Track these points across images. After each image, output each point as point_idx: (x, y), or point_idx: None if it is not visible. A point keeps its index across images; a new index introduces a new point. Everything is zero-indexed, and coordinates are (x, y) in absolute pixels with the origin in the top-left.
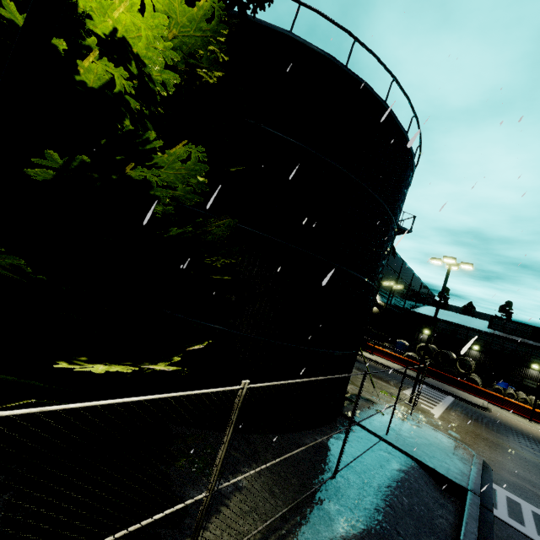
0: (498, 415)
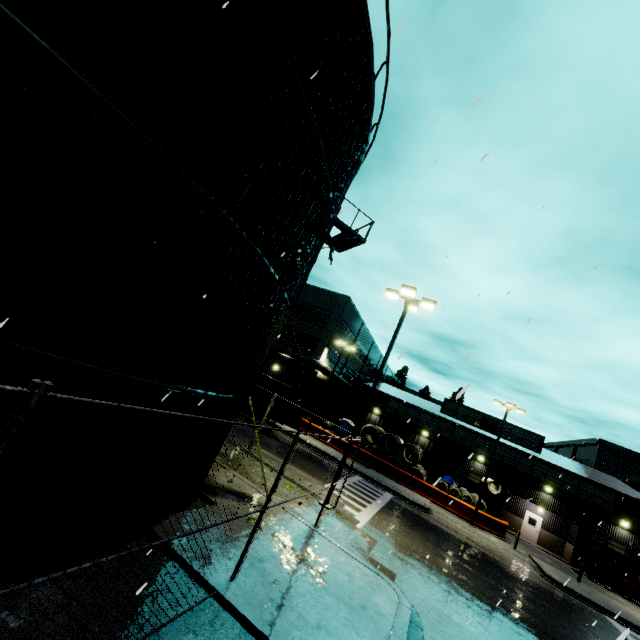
0: (439, 518)
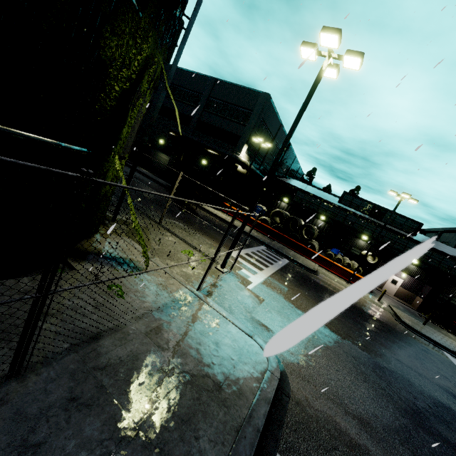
0: (324, 278)
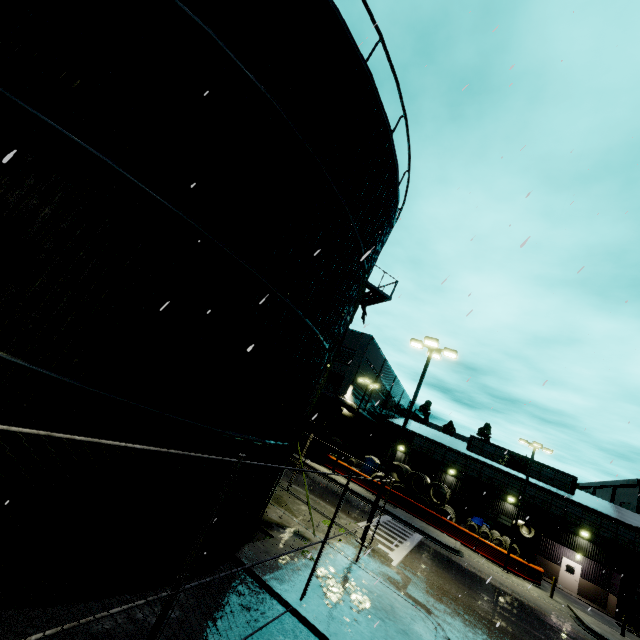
0: (471, 561)
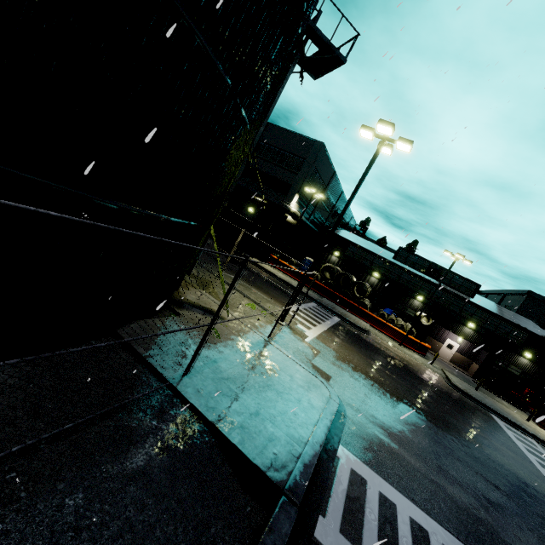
0: (375, 338)
